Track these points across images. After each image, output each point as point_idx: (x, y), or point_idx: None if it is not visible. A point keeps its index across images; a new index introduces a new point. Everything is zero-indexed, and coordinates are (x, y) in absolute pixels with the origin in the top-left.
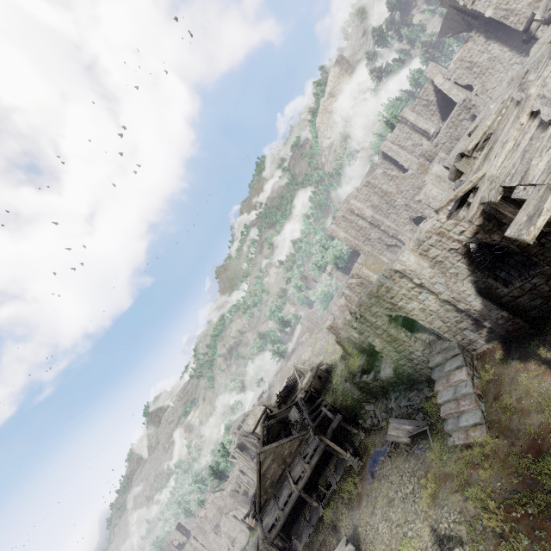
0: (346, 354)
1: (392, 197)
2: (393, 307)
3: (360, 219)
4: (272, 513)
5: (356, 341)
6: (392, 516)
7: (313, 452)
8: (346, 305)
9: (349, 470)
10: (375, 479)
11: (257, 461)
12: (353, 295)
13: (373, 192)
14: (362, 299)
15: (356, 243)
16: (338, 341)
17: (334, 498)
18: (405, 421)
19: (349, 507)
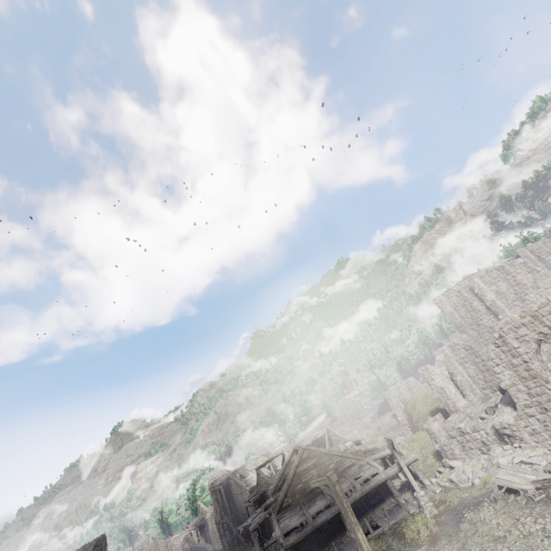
0: (409, 428)
1: (524, 289)
2: (549, 333)
3: (476, 300)
4: (297, 517)
5: (451, 395)
6: (502, 550)
7: (370, 476)
8: (444, 361)
9: (410, 518)
10: (464, 523)
11: (299, 456)
12: (453, 358)
13: (503, 278)
14: (512, 315)
15: (462, 323)
16: (407, 409)
17: (382, 540)
18: (525, 470)
19: (414, 545)
